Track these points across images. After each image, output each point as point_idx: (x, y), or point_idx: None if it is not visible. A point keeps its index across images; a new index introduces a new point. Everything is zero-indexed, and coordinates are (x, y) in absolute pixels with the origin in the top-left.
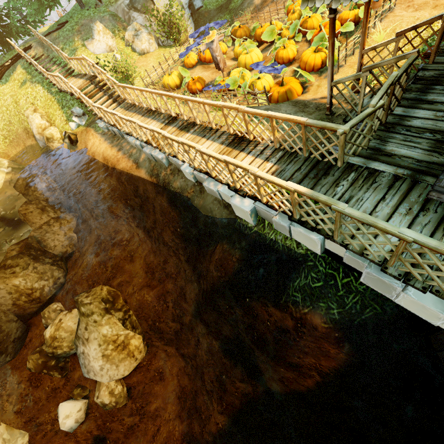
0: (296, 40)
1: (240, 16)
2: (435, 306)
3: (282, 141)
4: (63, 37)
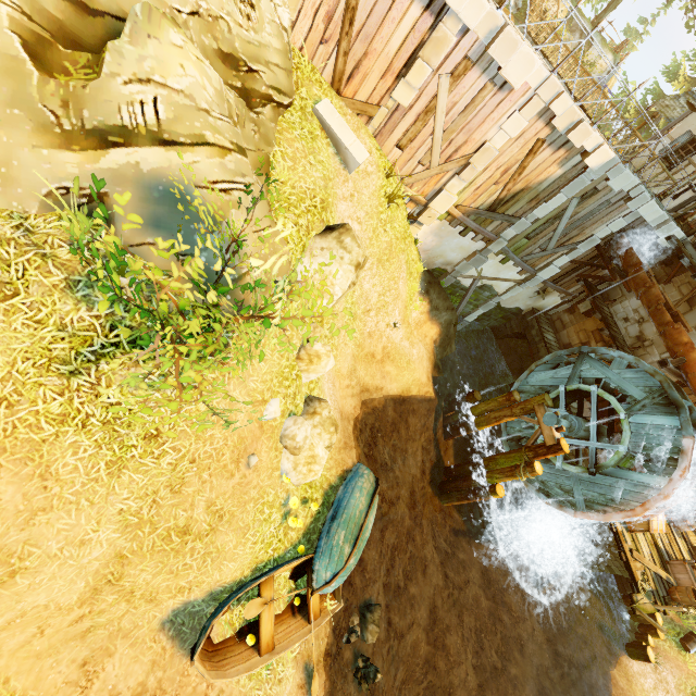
0: None
1: None
2: None
3: None
4: None
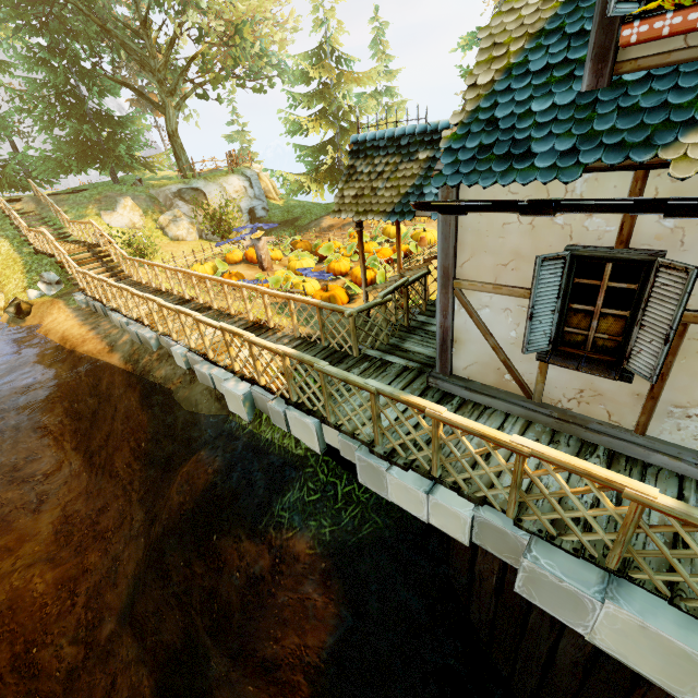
0: (353, 259)
1: (305, 233)
2: (414, 483)
3: (308, 335)
4: (73, 201)
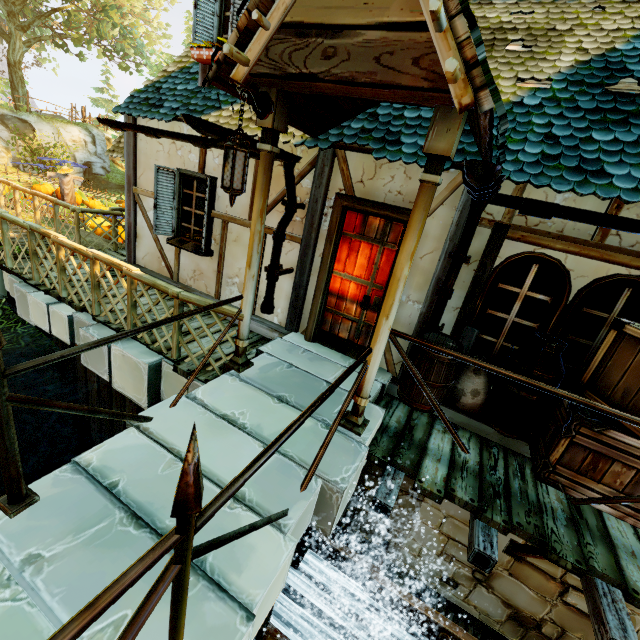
0: None
1: None
2: (44, 299)
3: None
4: None
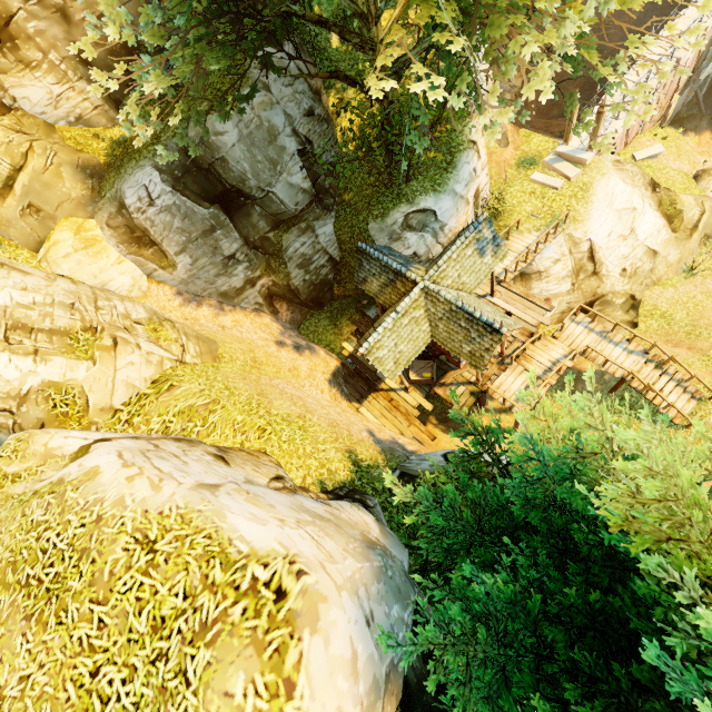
0: None
1: None
2: None
3: None
4: None
